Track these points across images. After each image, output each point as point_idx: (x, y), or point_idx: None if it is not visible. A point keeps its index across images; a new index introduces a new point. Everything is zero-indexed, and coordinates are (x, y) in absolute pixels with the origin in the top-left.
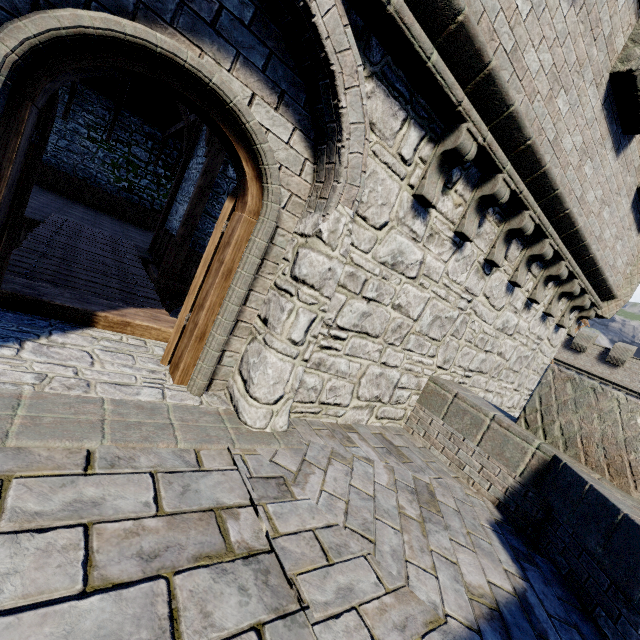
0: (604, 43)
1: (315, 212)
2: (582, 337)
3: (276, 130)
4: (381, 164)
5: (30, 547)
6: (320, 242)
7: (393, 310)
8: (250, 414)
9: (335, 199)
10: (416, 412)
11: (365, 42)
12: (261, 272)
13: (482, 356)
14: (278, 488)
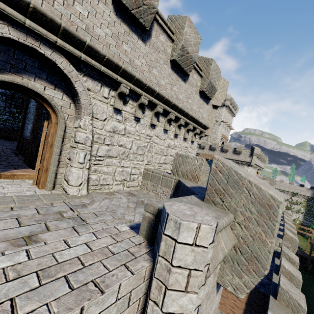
0: (163, 52)
1: (78, 119)
2: (226, 146)
3: (56, 96)
4: (97, 100)
5: (1, 223)
6: (81, 129)
7: (119, 147)
8: (71, 191)
9: (82, 114)
10: (142, 182)
11: (79, 67)
12: (64, 143)
13: (164, 157)
14: (82, 207)
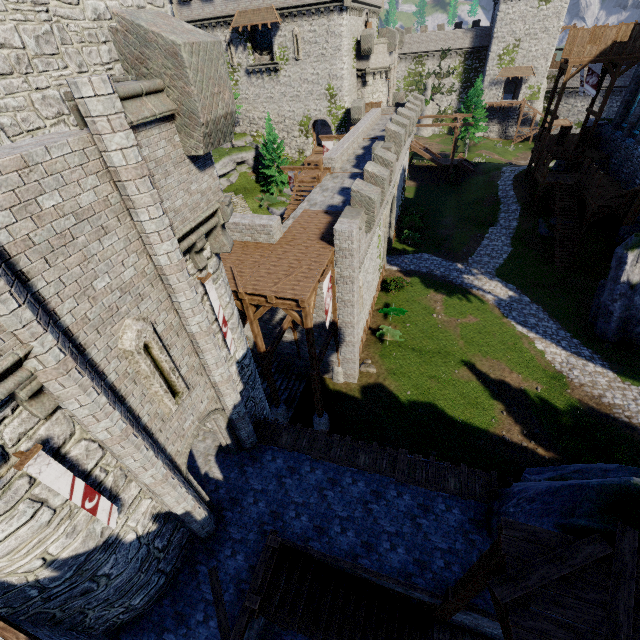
0: None
1: None
2: None
3: None
4: None
5: None
6: None
7: (1, 50)
8: None
9: None
10: None
11: None
12: None
13: (105, 48)
14: None
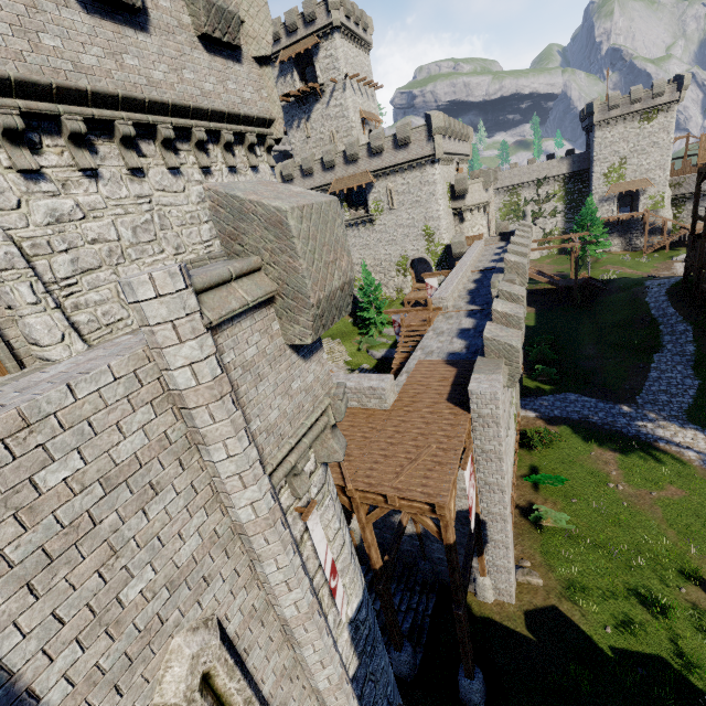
0: None
1: None
2: (374, 139)
3: None
4: None
5: None
6: None
7: (93, 245)
8: (54, 355)
9: None
10: None
11: None
12: None
13: (206, 227)
14: None
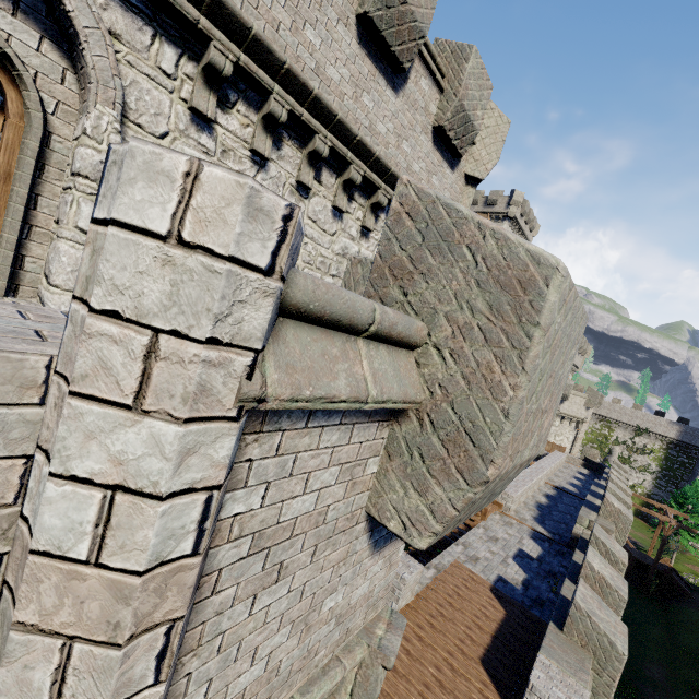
0: None
1: (83, 116)
2: None
3: (20, 36)
4: (141, 75)
5: None
6: (86, 137)
7: None
8: (54, 301)
9: (91, 98)
10: None
11: None
12: (45, 177)
13: (330, 280)
14: None
